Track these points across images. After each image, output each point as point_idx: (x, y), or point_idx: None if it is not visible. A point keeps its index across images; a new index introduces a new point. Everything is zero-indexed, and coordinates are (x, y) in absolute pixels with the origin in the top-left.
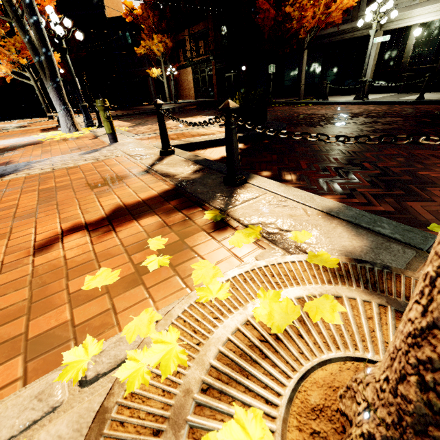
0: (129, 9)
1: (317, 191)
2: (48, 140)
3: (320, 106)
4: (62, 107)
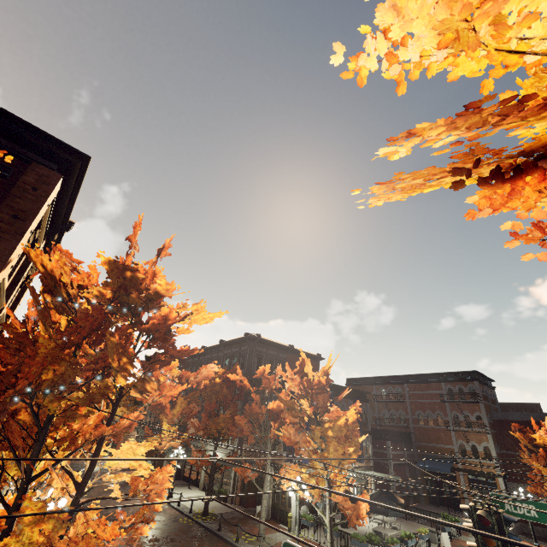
0: None
1: None
2: None
3: None
4: None
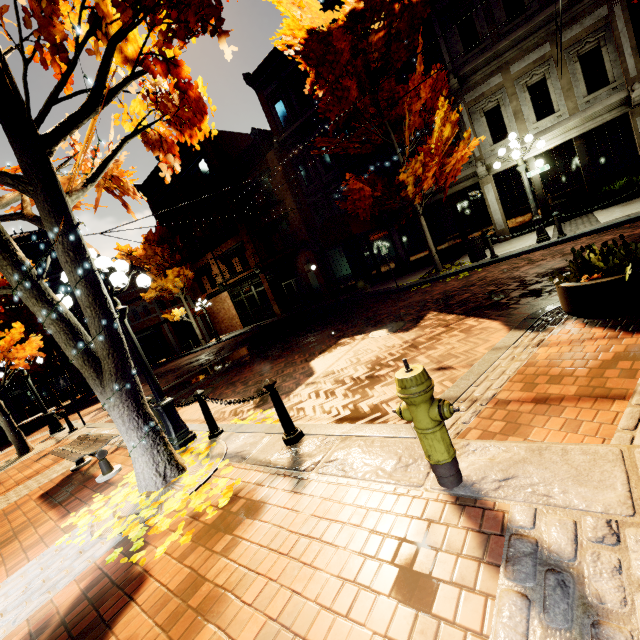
0: (125, 253)
1: None
2: (160, 553)
3: (507, 264)
4: (142, 430)
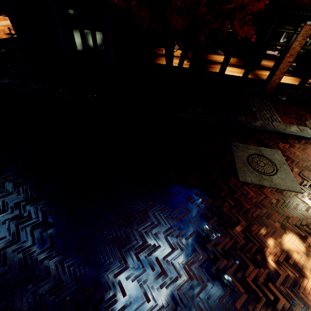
0: None
1: None
2: None
3: None
4: (284, 37)
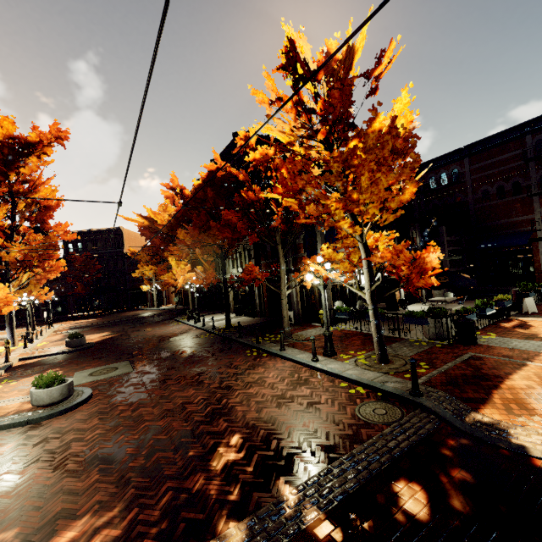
0: (132, 252)
1: (13, 374)
2: None
3: (175, 326)
4: (10, 335)
